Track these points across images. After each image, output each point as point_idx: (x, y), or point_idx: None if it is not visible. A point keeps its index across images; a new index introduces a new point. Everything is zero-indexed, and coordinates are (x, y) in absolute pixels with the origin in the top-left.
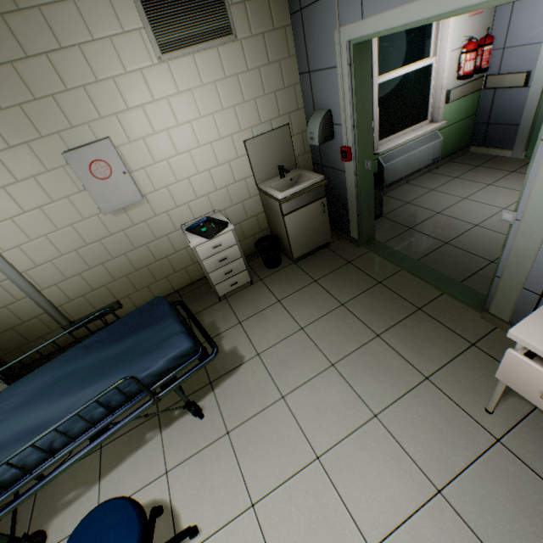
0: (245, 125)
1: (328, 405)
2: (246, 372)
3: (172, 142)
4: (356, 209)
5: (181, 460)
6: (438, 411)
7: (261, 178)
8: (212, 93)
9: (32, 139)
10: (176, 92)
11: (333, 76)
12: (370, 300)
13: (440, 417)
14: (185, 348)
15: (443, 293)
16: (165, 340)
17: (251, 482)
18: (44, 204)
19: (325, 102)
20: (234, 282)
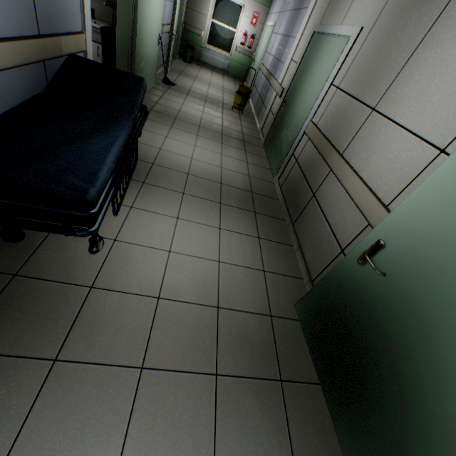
0: None
1: None
2: None
3: None
4: None
5: None
6: None
7: None
8: None
9: None
10: None
11: None
12: None
13: None
14: None
15: None
16: None
17: None
18: None
19: None
20: None
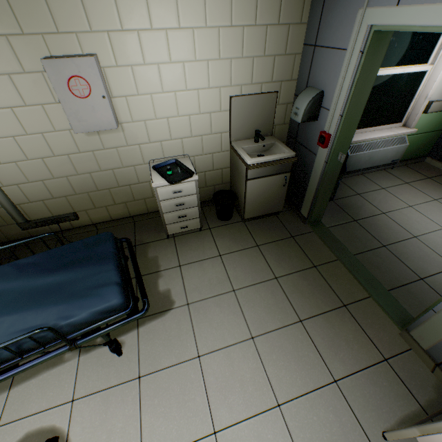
0: (236, 81)
1: (238, 380)
2: (172, 318)
3: (160, 78)
4: (314, 192)
5: (89, 392)
6: (338, 420)
7: (236, 136)
8: (213, 39)
9: (12, 33)
10: (176, 26)
11: (339, 58)
12: (302, 282)
13: (339, 427)
14: (114, 304)
15: (370, 297)
16: (97, 287)
17: (147, 438)
18: (16, 106)
19: (321, 81)
20: (185, 226)
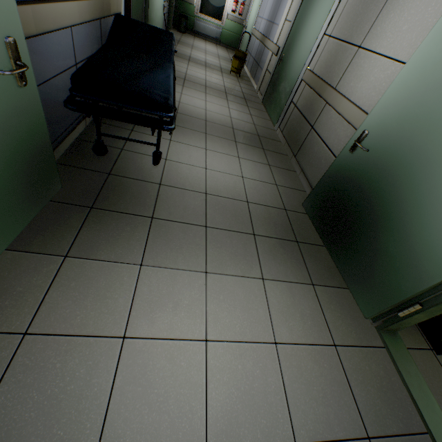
0: None
1: None
2: None
3: None
4: None
5: None
6: None
7: None
8: None
9: None
10: None
11: None
12: None
13: None
14: None
15: None
16: None
17: None
18: None
19: None
20: None
